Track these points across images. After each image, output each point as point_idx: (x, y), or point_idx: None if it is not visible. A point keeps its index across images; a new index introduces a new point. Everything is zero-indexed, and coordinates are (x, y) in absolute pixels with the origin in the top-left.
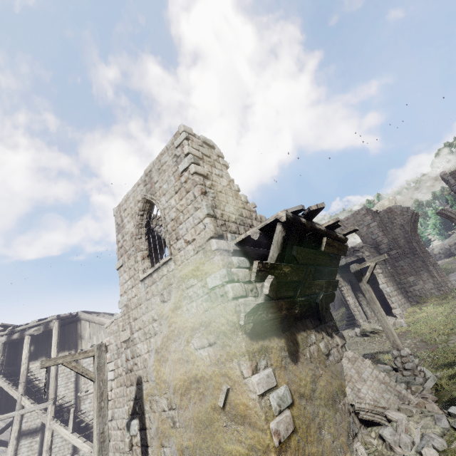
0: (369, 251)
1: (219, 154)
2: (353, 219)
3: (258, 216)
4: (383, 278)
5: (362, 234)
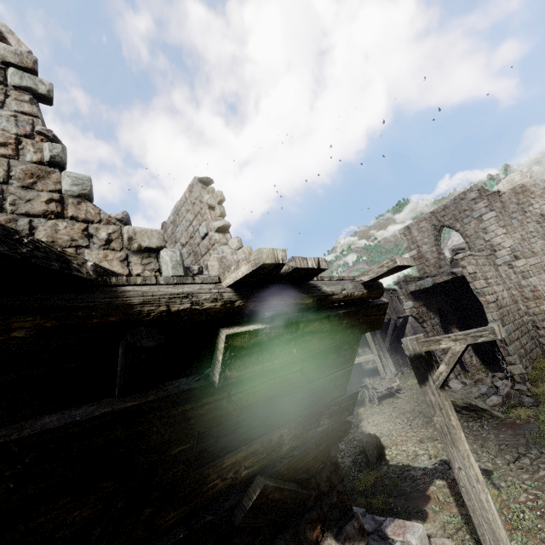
0: (475, 264)
1: (7, 58)
2: (455, 208)
3: (125, 235)
4: (496, 312)
5: (467, 233)
